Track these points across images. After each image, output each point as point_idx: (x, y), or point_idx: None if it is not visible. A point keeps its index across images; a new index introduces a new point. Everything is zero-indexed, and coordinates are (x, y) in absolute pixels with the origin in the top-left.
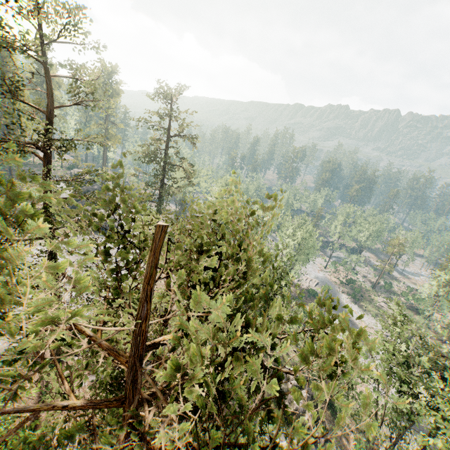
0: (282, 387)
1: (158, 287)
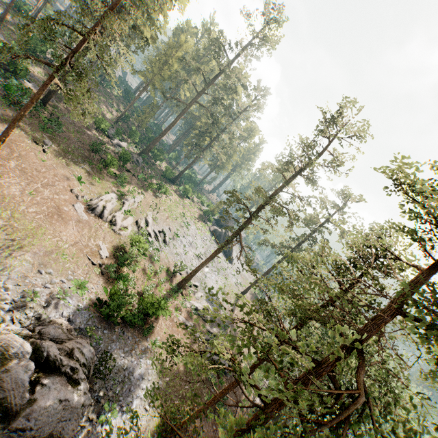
0: None
1: (237, 314)
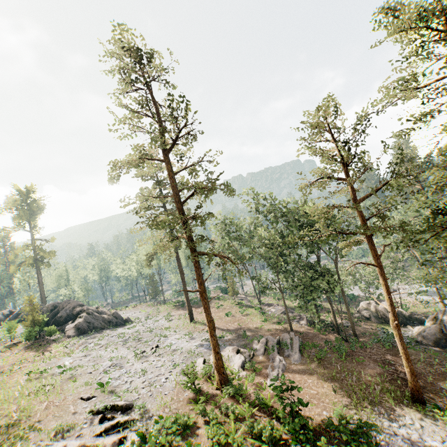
0: (371, 314)
1: (217, 324)
